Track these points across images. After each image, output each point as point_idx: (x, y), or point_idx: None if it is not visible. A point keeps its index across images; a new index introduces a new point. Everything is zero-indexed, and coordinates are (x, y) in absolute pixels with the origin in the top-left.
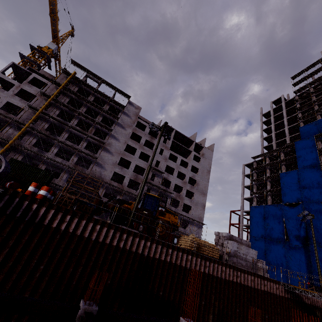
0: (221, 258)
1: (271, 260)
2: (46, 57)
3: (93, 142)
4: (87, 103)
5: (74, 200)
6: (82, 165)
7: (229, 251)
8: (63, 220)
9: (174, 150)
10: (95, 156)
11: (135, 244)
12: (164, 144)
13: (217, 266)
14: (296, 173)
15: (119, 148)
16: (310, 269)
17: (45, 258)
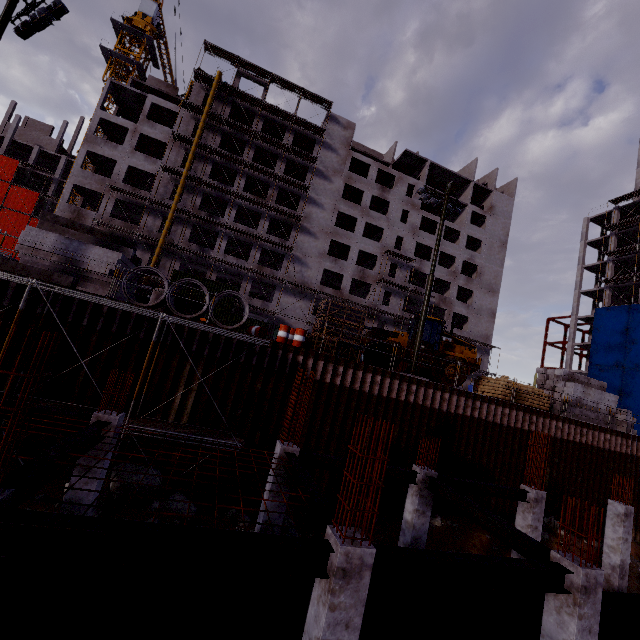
0: (550, 408)
1: (632, 404)
2: (145, 41)
3: (280, 218)
4: (253, 139)
5: (336, 343)
6: (262, 262)
7: (566, 398)
8: (335, 373)
9: (427, 206)
10: (288, 244)
11: (429, 397)
12: (408, 198)
13: (548, 422)
14: None
15: (325, 223)
16: None
17: (327, 420)
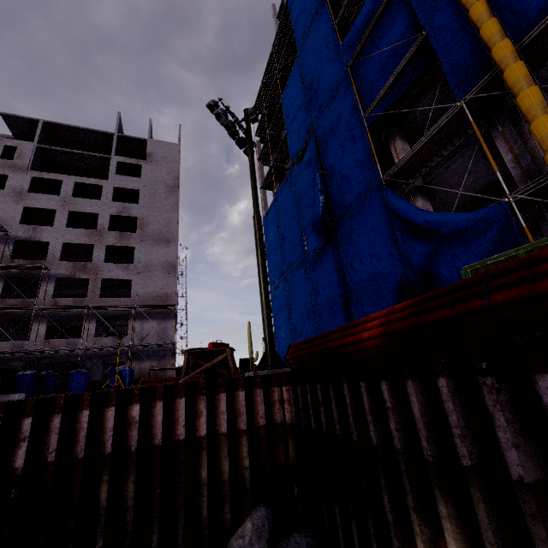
0: None
1: (296, 319)
2: None
3: None
4: None
5: None
6: None
7: None
8: None
9: (79, 174)
10: None
11: None
12: (5, 161)
13: None
14: (297, 67)
15: None
16: (346, 296)
17: None
